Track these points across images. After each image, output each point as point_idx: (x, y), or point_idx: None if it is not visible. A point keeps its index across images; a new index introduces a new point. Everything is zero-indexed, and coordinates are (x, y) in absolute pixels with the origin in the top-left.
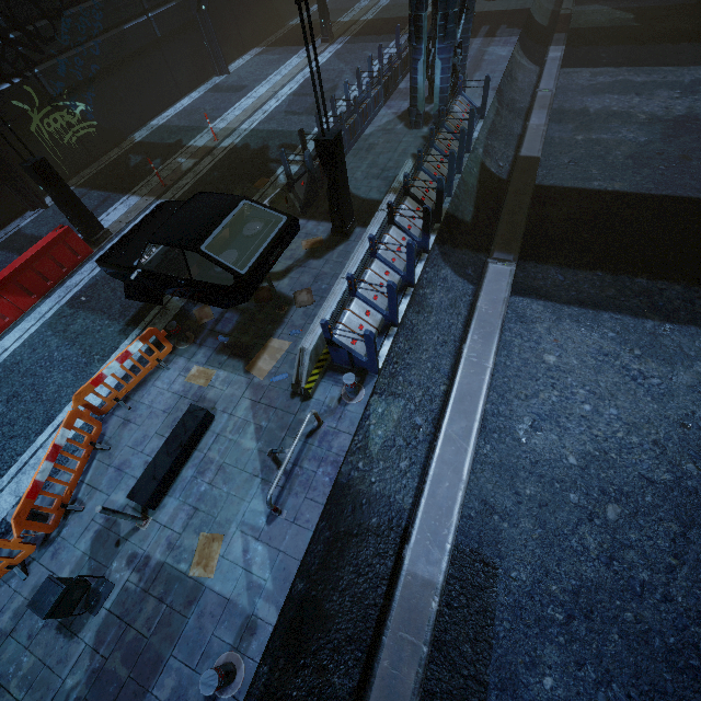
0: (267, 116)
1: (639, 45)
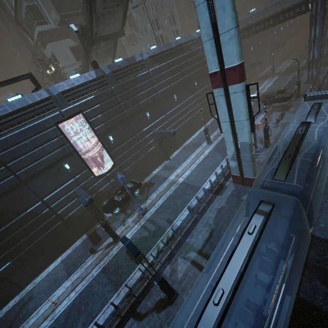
0: (266, 90)
1: None
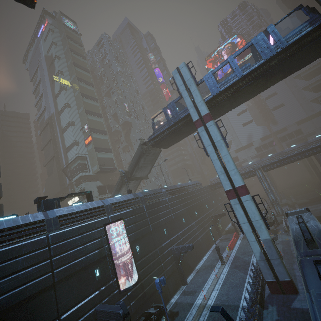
0: None
1: (312, 202)
